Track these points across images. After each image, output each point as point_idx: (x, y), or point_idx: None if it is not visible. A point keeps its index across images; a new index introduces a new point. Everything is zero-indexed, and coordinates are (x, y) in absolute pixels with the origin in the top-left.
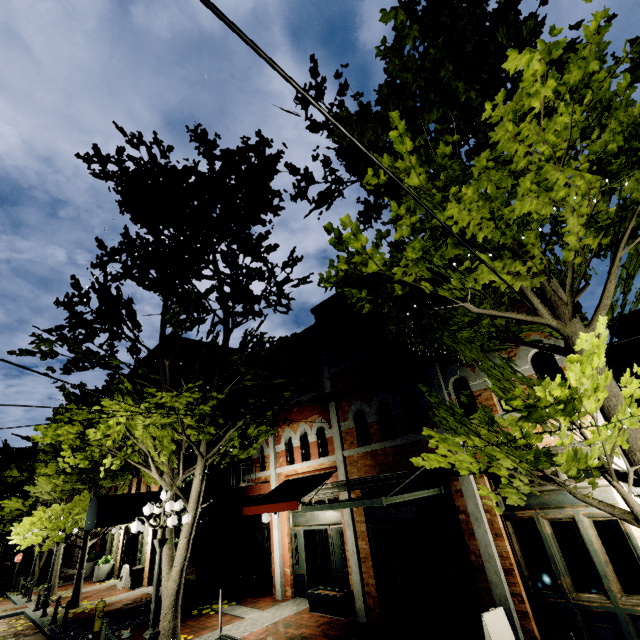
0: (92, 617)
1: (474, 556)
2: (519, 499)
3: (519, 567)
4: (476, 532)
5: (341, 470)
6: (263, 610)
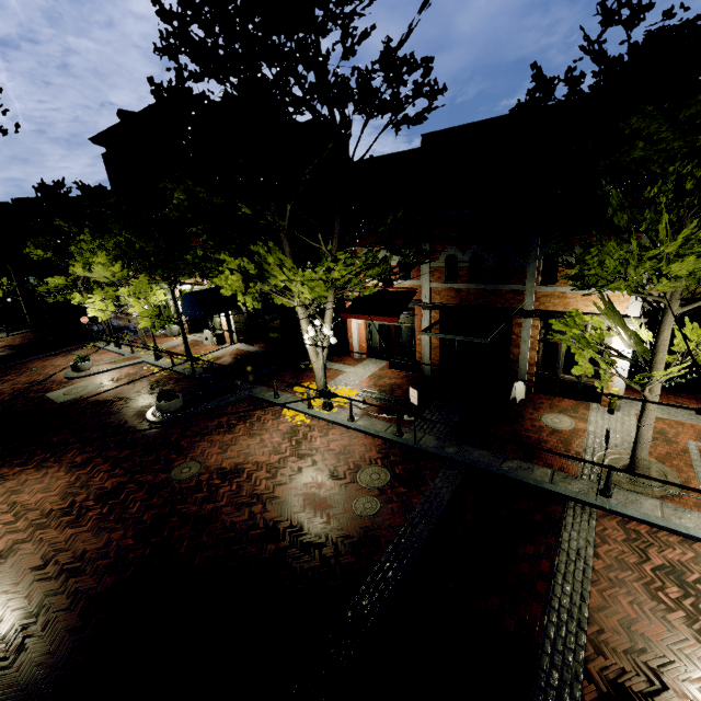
0: (219, 368)
1: (513, 356)
2: (607, 386)
3: (537, 363)
4: (521, 347)
5: (427, 296)
6: (353, 366)
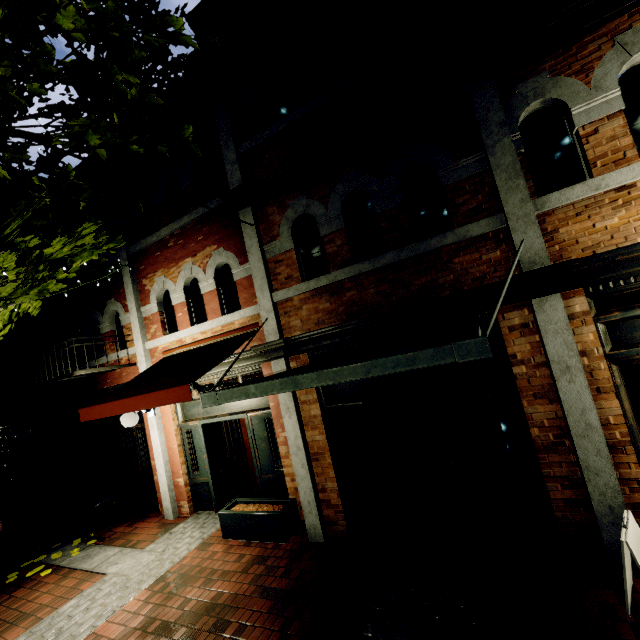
0: None
1: (539, 429)
2: None
3: (631, 436)
4: (563, 391)
5: (270, 325)
6: (142, 548)
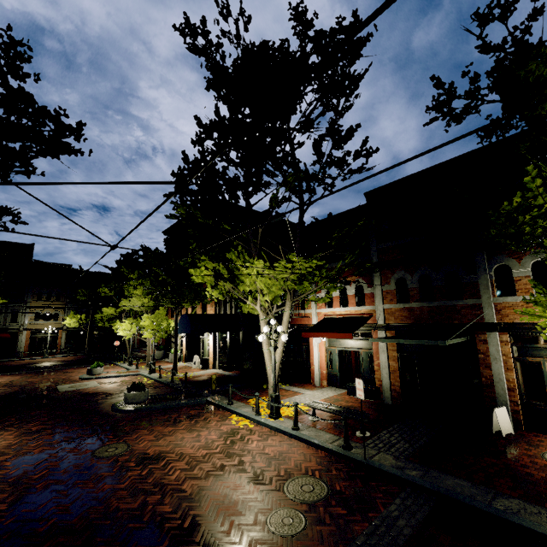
0: (194, 382)
1: (485, 379)
2: None
3: (519, 388)
4: (493, 366)
5: (380, 317)
6: (312, 391)
